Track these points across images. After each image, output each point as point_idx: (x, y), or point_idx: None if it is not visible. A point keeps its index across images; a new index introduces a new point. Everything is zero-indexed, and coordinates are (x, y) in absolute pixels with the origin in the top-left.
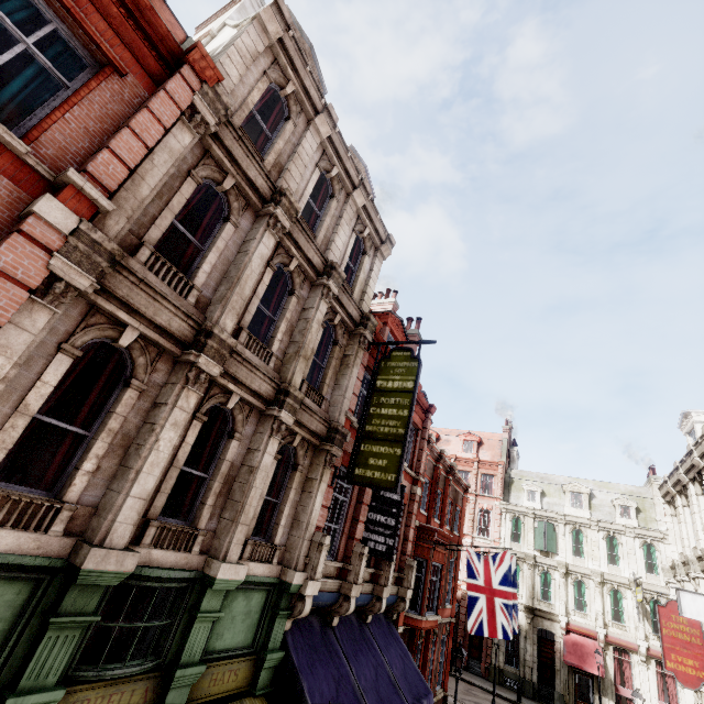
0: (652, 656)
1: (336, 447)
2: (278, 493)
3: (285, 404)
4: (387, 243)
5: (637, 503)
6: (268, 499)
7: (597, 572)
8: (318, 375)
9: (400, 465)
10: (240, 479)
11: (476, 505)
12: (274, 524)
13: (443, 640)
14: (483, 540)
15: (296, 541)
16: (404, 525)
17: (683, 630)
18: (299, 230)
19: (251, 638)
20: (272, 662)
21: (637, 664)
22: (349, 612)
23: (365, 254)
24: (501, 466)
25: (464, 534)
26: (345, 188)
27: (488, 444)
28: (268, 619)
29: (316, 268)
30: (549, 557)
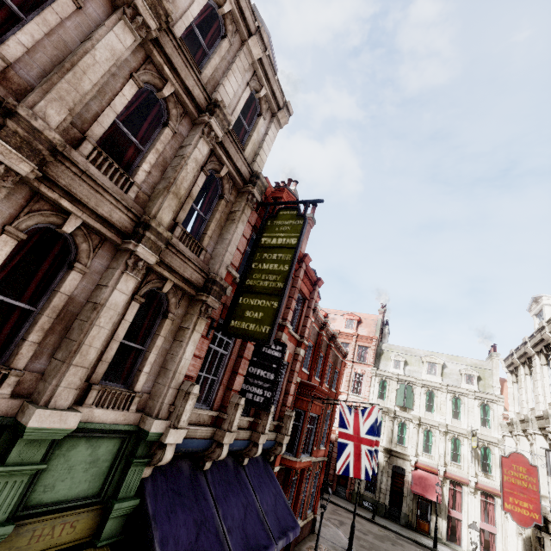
0: (479, 488)
1: (212, 297)
2: (146, 340)
3: (144, 238)
4: (284, 110)
5: (479, 373)
6: (132, 345)
7: (443, 424)
8: (201, 227)
9: (276, 318)
10: (81, 316)
11: (353, 370)
12: (137, 370)
13: (316, 474)
14: (356, 397)
15: (160, 389)
16: (286, 380)
17: (522, 478)
18: (174, 47)
19: (98, 487)
20: (122, 511)
21: (466, 494)
22: (220, 457)
23: (260, 116)
24: (374, 340)
25: (341, 391)
26: (240, 33)
27: (366, 323)
28: (122, 467)
29: (196, 103)
30: (406, 411)
